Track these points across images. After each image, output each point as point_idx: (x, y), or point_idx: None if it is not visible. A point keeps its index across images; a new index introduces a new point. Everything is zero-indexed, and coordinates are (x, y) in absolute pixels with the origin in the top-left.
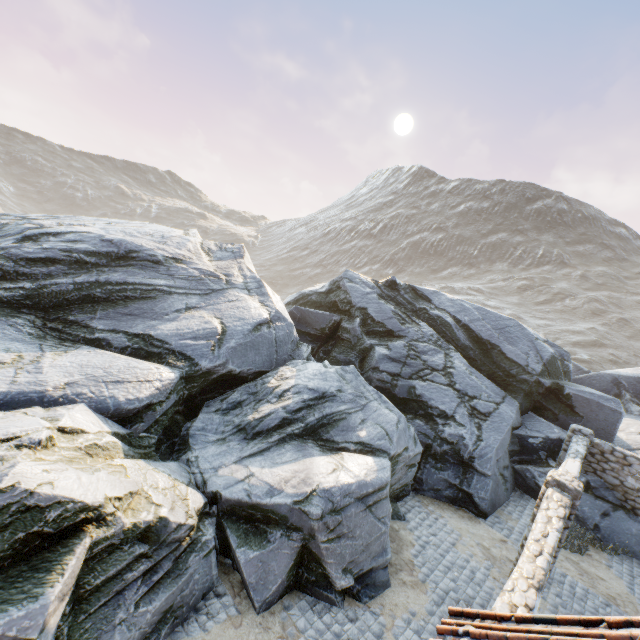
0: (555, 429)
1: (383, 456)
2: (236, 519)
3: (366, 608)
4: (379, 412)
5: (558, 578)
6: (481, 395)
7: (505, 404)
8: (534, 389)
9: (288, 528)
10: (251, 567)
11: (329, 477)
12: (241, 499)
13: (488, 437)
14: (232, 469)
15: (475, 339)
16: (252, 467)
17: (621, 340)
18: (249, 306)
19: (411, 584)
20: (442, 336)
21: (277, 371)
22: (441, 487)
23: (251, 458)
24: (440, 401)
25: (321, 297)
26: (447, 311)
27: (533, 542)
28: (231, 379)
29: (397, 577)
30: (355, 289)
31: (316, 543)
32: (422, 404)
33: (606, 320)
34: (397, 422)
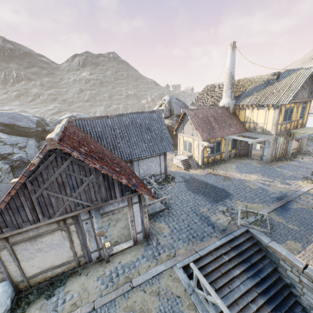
0: None
1: None
2: None
3: None
4: None
5: None
6: (20, 142)
7: (30, 141)
8: (37, 133)
9: None
10: None
11: None
12: None
13: (30, 152)
14: None
15: (4, 125)
16: None
17: (67, 107)
18: None
19: None
20: None
21: None
22: None
23: None
24: (5, 151)
25: None
26: None
27: None
28: None
29: None
30: None
31: None
32: None
33: (59, 101)
34: None
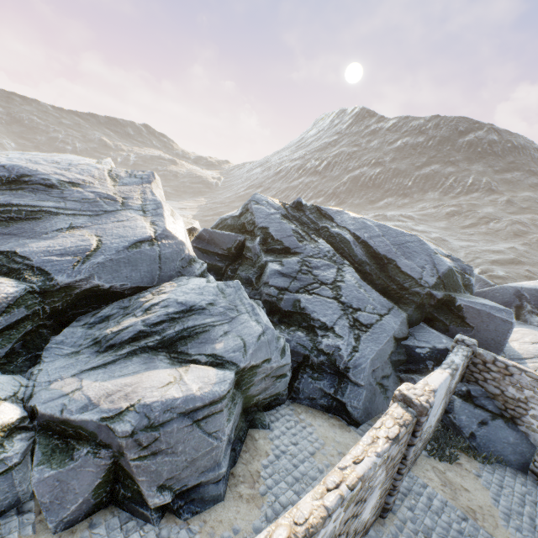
0: (443, 339)
1: (231, 368)
2: (51, 434)
3: (184, 525)
4: (246, 324)
5: (417, 489)
6: (366, 307)
7: (390, 316)
8: (426, 301)
9: (98, 445)
10: (45, 487)
11: (158, 391)
12: (53, 414)
13: (365, 348)
14: (66, 382)
15: (373, 255)
16: (86, 380)
17: None
18: (137, 225)
19: (248, 498)
20: (340, 252)
21: (159, 286)
22: (316, 396)
23: (92, 371)
24: (322, 313)
25: (234, 220)
26: (347, 229)
27: (337, 471)
28: (105, 294)
29: (235, 490)
30: (260, 210)
31: (126, 461)
32: (305, 317)
33: (527, 240)
34: (261, 334)
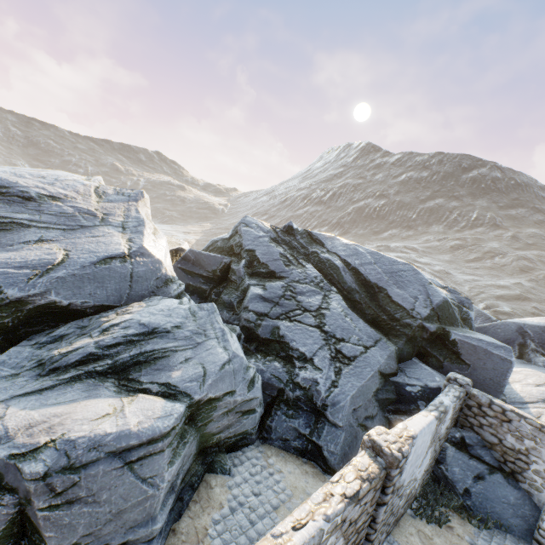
0: (437, 377)
1: (184, 400)
2: None
3: None
4: (212, 351)
5: None
6: (351, 338)
7: (376, 348)
8: (418, 334)
9: (3, 488)
10: None
11: (89, 424)
12: None
13: (345, 383)
14: None
15: (363, 282)
16: (13, 408)
17: None
18: (112, 241)
19: None
20: (329, 279)
21: (126, 306)
22: (290, 437)
23: (24, 397)
24: (302, 343)
25: (224, 242)
26: (338, 254)
27: (268, 539)
28: (65, 312)
29: None
30: (249, 233)
31: (33, 510)
32: (284, 345)
33: (533, 276)
34: (226, 362)
